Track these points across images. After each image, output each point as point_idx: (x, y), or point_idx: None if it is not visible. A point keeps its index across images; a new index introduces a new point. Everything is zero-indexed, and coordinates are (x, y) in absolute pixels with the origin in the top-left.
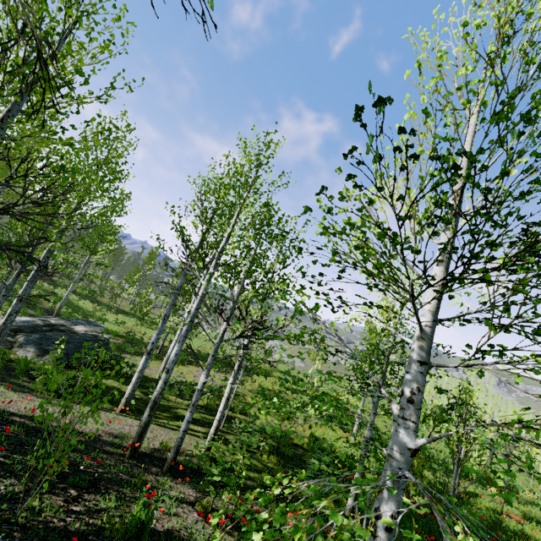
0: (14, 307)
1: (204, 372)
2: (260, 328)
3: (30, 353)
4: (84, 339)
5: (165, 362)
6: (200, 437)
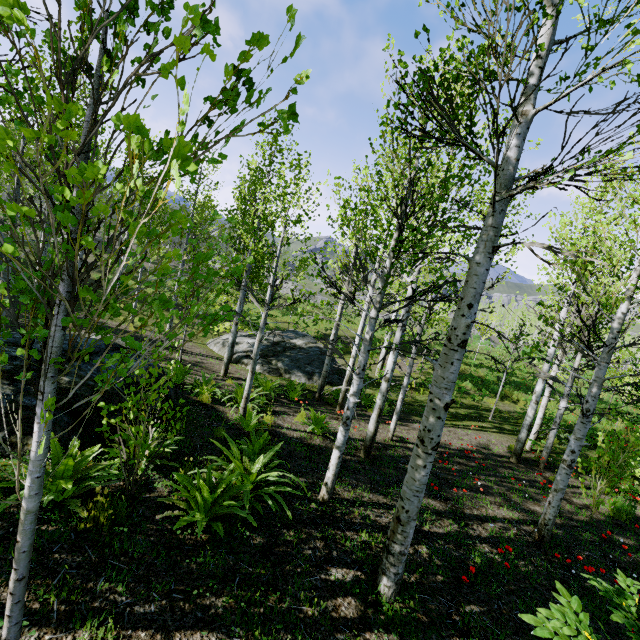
0: (355, 357)
1: (565, 400)
2: (522, 335)
3: (303, 378)
4: (318, 354)
5: (382, 362)
6: (499, 433)
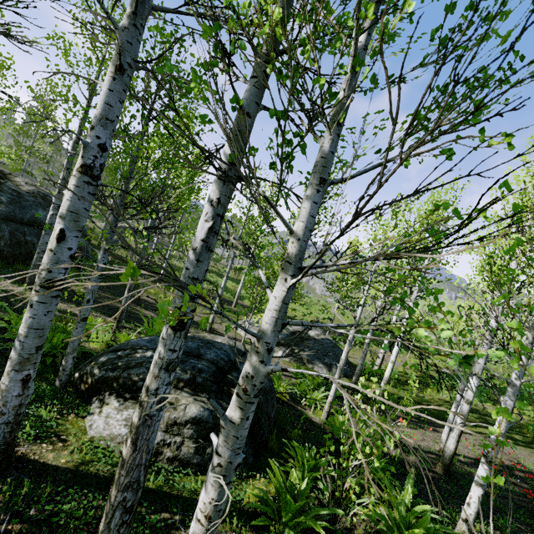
0: (394, 363)
1: None
2: None
3: (324, 369)
4: (330, 346)
5: (382, 357)
6: (516, 444)
